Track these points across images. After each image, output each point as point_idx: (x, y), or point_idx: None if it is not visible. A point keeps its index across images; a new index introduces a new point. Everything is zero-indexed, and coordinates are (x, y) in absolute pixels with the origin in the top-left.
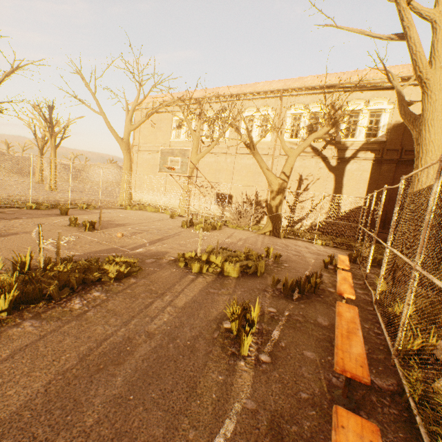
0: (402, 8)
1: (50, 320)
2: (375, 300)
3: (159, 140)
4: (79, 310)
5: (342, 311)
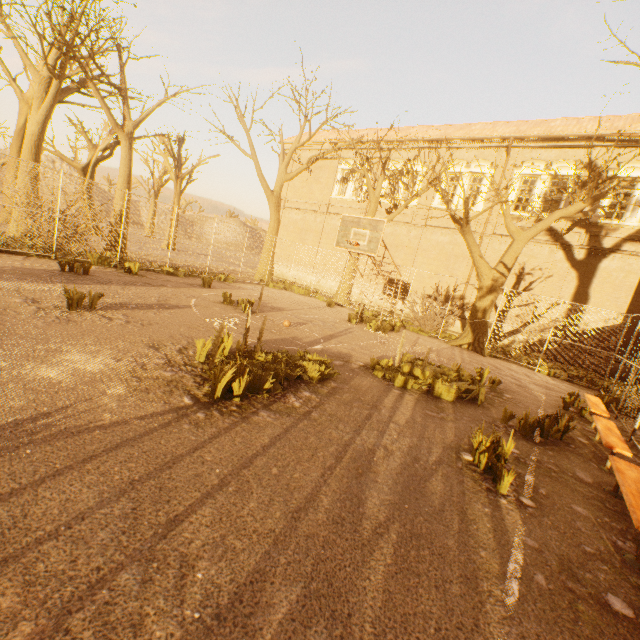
0: None
1: (281, 414)
2: None
3: (315, 195)
4: (301, 409)
5: (621, 468)
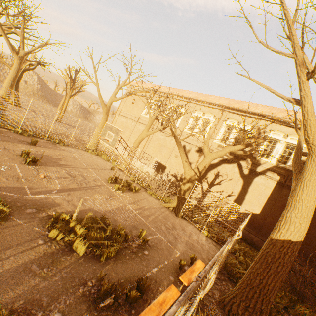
0: (301, 81)
1: None
2: None
3: (134, 112)
4: None
5: None
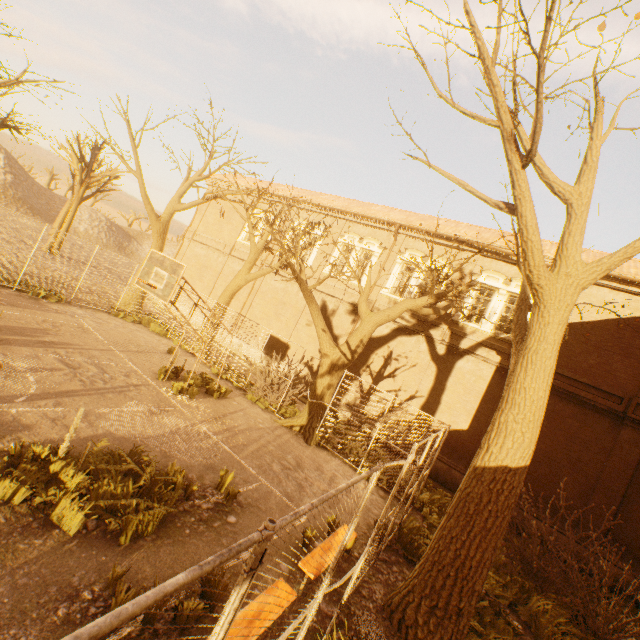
0: (514, 169)
1: None
2: None
3: (224, 235)
4: None
5: None
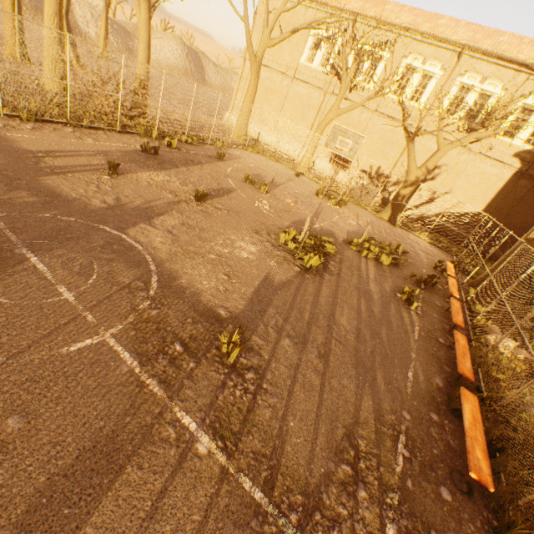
0: None
1: (331, 275)
2: (465, 300)
3: (284, 56)
4: (335, 272)
5: (453, 303)
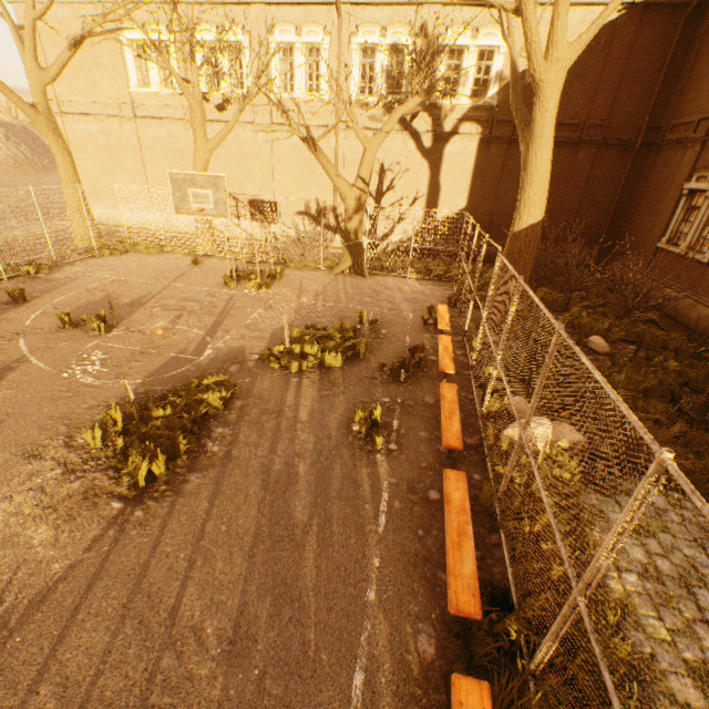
0: None
1: (207, 468)
2: (471, 366)
3: (104, 89)
4: (221, 452)
5: (445, 394)
